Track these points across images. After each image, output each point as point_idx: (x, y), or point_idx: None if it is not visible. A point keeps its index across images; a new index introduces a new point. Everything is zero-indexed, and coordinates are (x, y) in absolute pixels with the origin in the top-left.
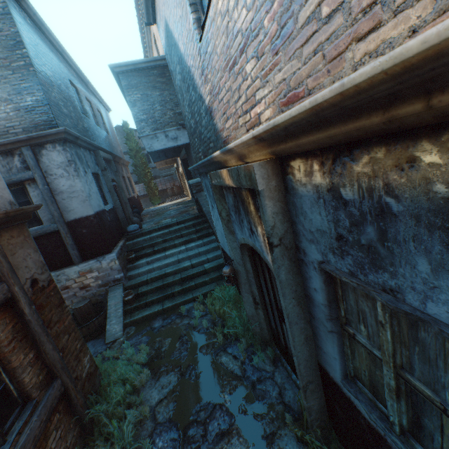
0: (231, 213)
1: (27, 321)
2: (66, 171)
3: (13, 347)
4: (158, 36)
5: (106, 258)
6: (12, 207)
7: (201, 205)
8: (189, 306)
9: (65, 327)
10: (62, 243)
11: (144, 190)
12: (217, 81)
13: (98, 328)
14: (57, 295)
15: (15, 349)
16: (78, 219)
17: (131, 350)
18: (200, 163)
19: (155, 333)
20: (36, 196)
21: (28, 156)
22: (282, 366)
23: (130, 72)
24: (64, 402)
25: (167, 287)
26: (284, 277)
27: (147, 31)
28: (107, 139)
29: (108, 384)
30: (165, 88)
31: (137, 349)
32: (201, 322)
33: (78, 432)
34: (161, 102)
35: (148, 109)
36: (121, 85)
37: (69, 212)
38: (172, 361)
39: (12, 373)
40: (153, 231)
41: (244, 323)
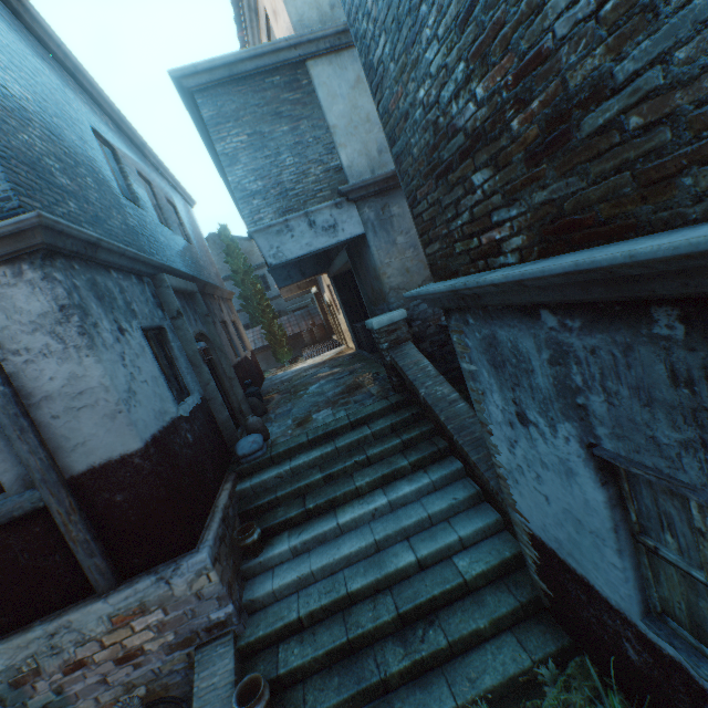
0: None
1: None
2: (57, 337)
3: None
4: (276, 4)
5: (182, 569)
6: None
7: (411, 379)
8: None
9: None
10: (61, 539)
11: (261, 338)
12: None
13: None
14: None
15: None
16: (98, 468)
17: None
18: (686, 248)
19: None
20: None
21: None
22: None
23: (219, 86)
24: None
25: (360, 648)
26: None
27: (251, 19)
28: (188, 252)
29: None
30: (300, 115)
31: None
32: None
33: None
34: (293, 146)
35: (265, 167)
36: (204, 129)
37: (72, 450)
38: None
39: None
40: (296, 448)
41: None
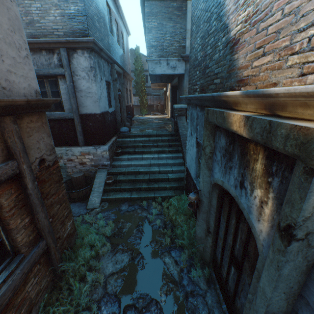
0: (217, 153)
1: (28, 194)
2: (88, 75)
3: (13, 213)
4: None
5: (100, 148)
6: (36, 96)
7: (179, 127)
8: (149, 202)
9: (59, 199)
10: (74, 129)
11: (137, 102)
12: (269, 2)
13: (84, 195)
14: (58, 173)
15: (14, 214)
16: (88, 114)
17: (102, 222)
18: (199, 96)
19: (121, 214)
20: (63, 89)
21: (63, 56)
22: (214, 289)
23: (154, 1)
24: (45, 256)
25: (137, 182)
26: (286, 272)
27: None
28: (122, 57)
29: (80, 244)
30: (178, 21)
31: (106, 222)
32: (156, 219)
33: (51, 278)
34: (171, 33)
35: (159, 38)
36: (144, 13)
37: (83, 107)
38: (128, 244)
39: (9, 232)
40: (137, 136)
41: (191, 237)
